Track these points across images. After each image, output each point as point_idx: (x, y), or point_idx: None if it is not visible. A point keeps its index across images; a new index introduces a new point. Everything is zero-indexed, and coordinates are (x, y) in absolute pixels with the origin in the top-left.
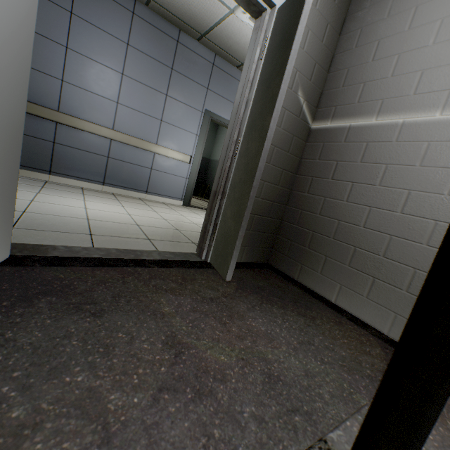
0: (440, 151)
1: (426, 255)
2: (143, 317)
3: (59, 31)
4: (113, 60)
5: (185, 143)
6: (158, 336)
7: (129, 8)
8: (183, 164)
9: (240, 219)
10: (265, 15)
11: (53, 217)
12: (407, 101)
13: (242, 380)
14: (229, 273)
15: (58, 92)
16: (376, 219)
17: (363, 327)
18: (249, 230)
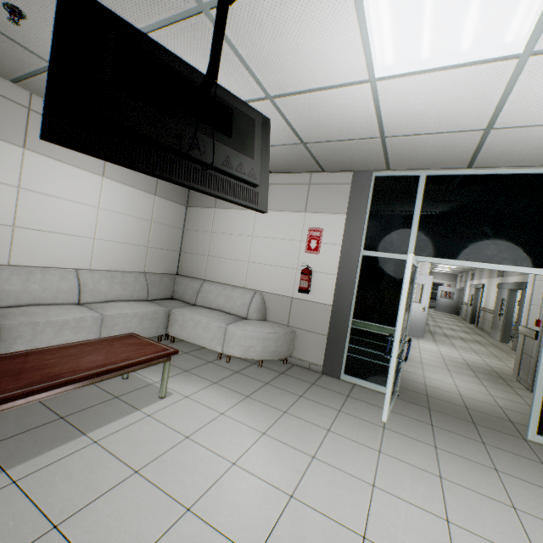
0: None
1: None
2: None
3: None
4: None
5: None
6: None
7: None
8: None
9: None
10: None
11: (502, 403)
12: None
13: None
14: None
15: None
16: None
17: None
18: None
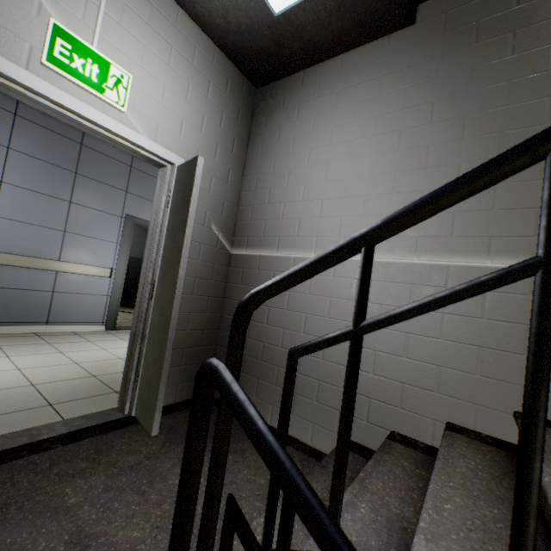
0: (319, 283)
1: (323, 368)
2: (41, 521)
3: None
4: None
5: (102, 254)
6: (61, 537)
7: (8, 109)
8: (101, 279)
9: (161, 366)
10: (167, 170)
11: None
12: (294, 241)
13: (154, 549)
14: (155, 427)
15: None
16: (289, 339)
17: (291, 444)
18: (181, 366)
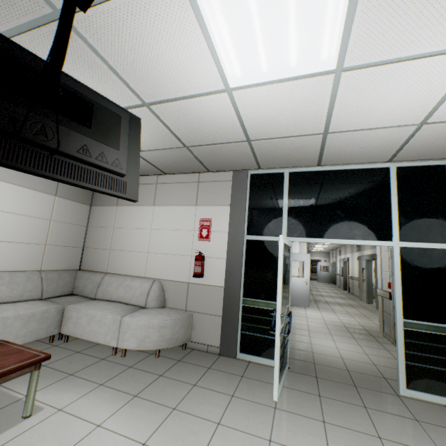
0: None
1: None
2: None
3: None
4: None
5: None
6: None
7: None
8: None
9: None
10: None
11: (375, 360)
12: None
13: None
14: None
15: None
16: None
17: None
18: None
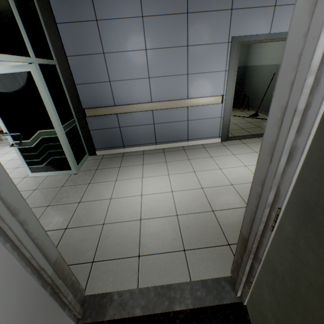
0: None
1: None
2: None
3: (95, 43)
4: (135, 41)
5: (214, 85)
6: None
7: None
8: (215, 105)
9: None
10: None
11: (118, 227)
12: None
13: None
14: None
15: (110, 92)
16: None
17: None
18: None
